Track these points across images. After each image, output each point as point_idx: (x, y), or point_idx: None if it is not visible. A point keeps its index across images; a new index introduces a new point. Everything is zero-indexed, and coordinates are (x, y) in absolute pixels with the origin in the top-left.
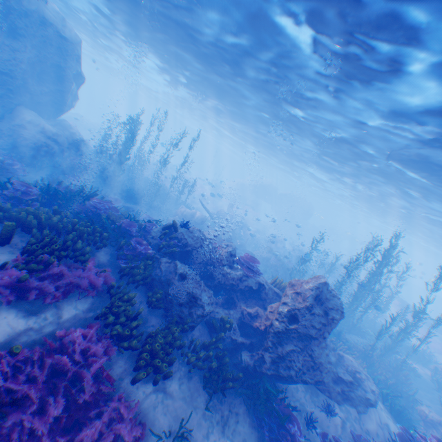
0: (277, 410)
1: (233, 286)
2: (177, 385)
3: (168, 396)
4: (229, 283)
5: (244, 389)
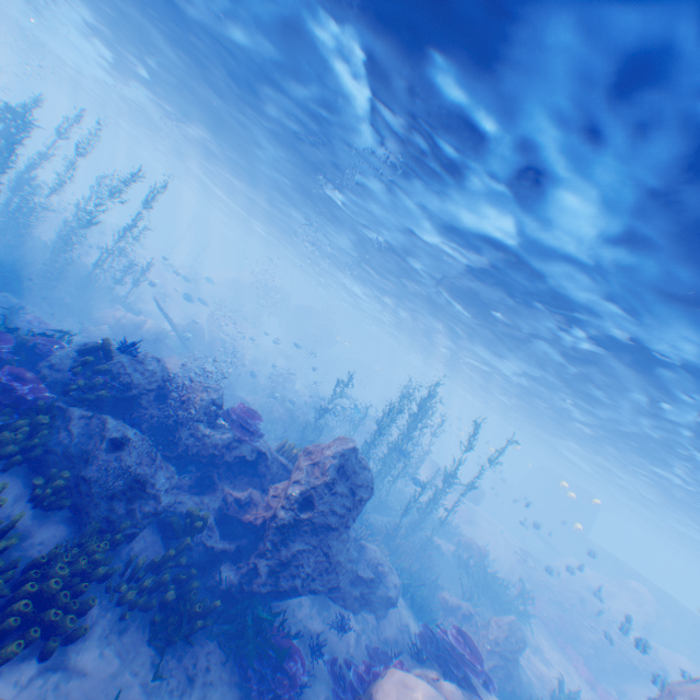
0: (273, 645)
1: (213, 458)
2: (94, 647)
3: (73, 674)
4: (208, 452)
5: (222, 624)
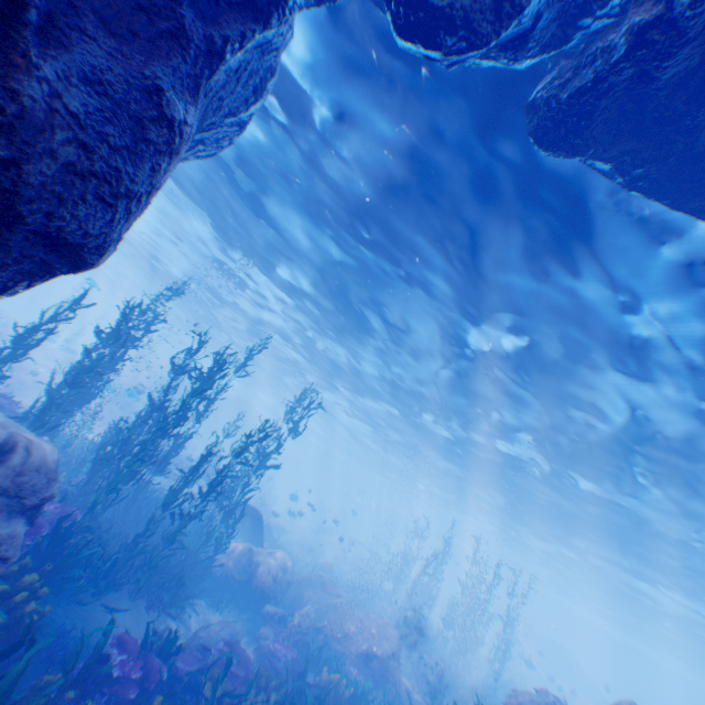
0: None
1: None
2: None
3: None
4: None
5: None
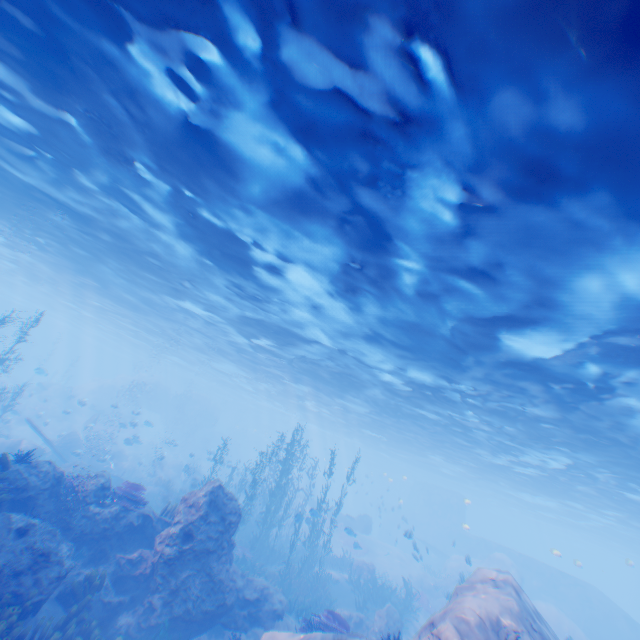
0: None
1: (105, 531)
2: None
3: None
4: (100, 527)
5: None
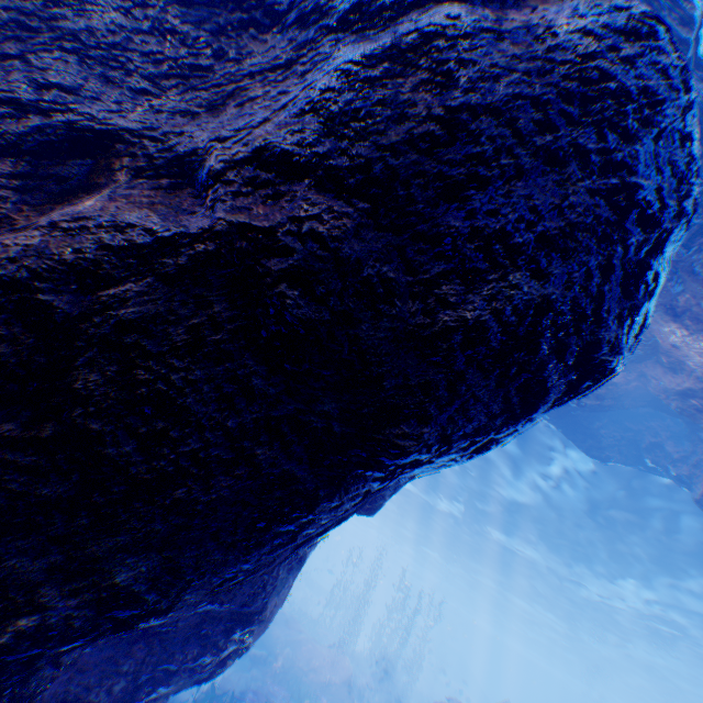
0: None
1: None
2: None
3: None
4: None
5: None
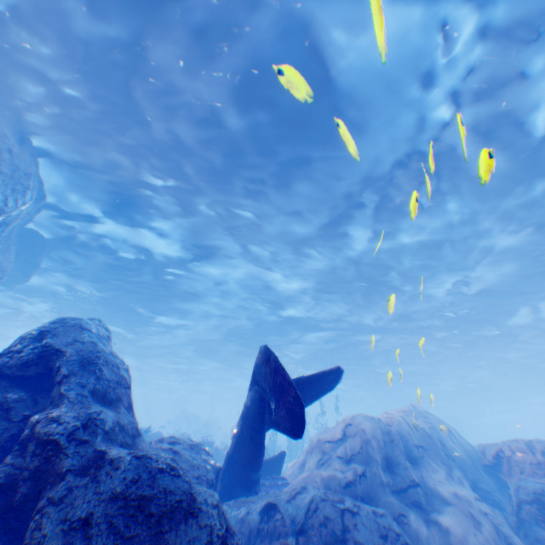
0: None
1: None
2: None
3: None
4: None
5: None
